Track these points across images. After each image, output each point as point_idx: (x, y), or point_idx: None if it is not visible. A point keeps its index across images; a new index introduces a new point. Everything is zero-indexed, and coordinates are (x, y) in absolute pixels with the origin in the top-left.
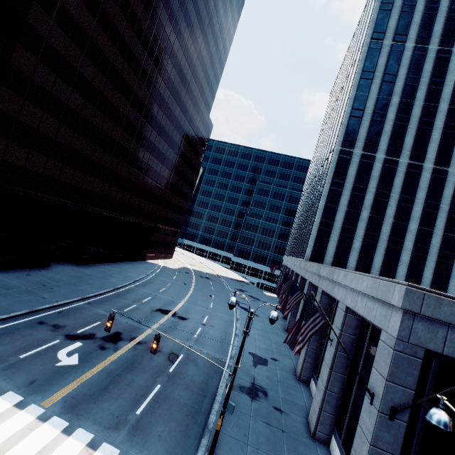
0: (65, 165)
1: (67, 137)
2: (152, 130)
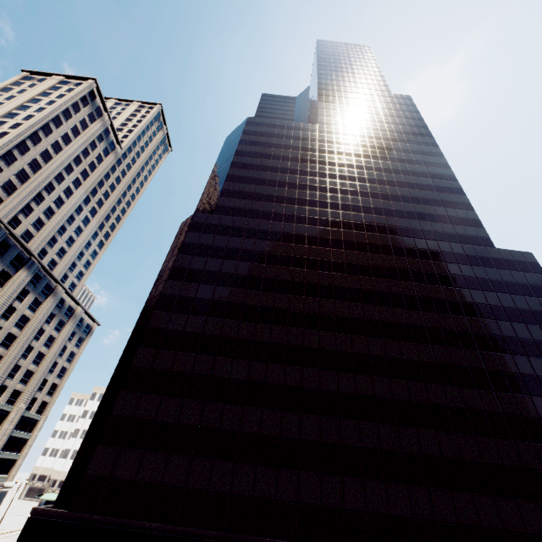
0: (196, 457)
1: (196, 413)
2: (352, 337)
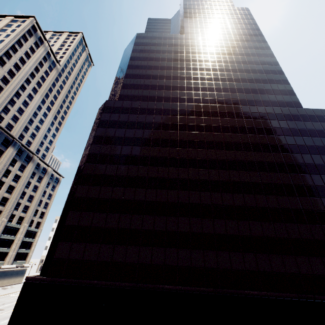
0: (117, 245)
1: (115, 221)
2: (209, 171)
